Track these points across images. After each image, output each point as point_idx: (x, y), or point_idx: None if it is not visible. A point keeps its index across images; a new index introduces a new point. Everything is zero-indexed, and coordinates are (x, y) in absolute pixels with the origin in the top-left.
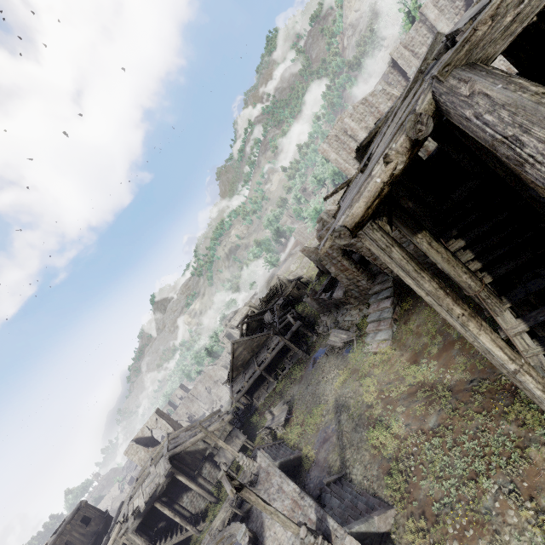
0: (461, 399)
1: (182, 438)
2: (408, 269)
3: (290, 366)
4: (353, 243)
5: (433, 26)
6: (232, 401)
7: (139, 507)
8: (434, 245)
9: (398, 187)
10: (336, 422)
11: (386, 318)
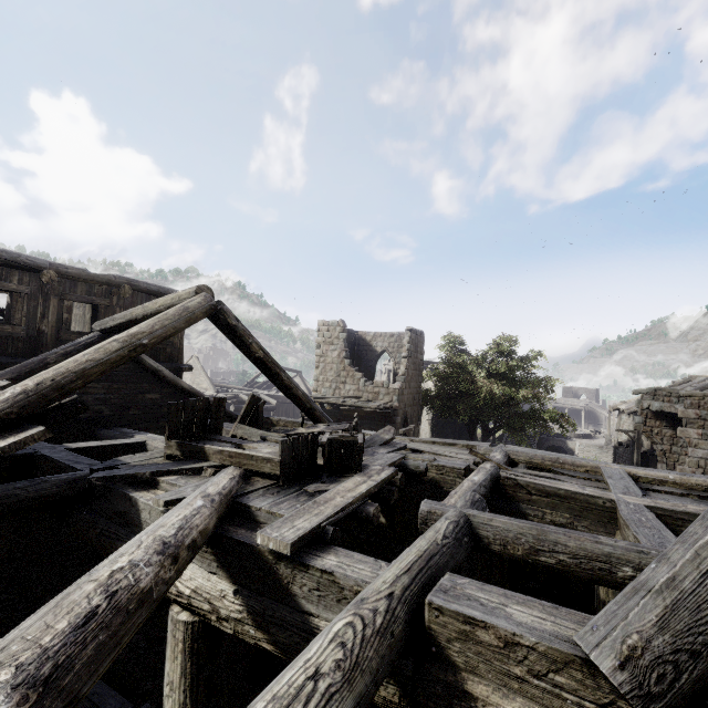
0: None
1: (598, 407)
2: None
3: None
4: None
5: None
6: None
7: (562, 402)
8: None
9: None
10: None
11: None
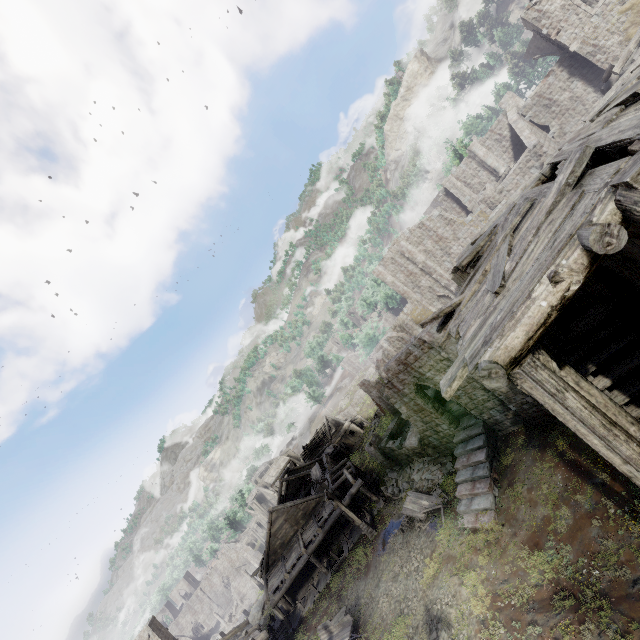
0: (629, 615)
1: None
2: (592, 423)
3: (350, 547)
4: (430, 377)
5: (483, 161)
6: (264, 604)
7: None
8: (584, 385)
9: None
10: None
11: (482, 478)
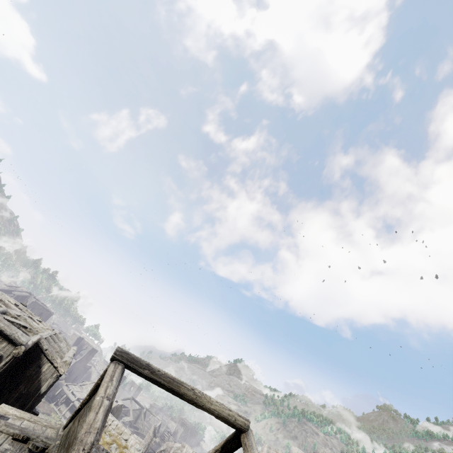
0: None
1: None
2: None
3: None
4: None
5: None
6: None
7: None
8: None
9: None
10: None
11: None
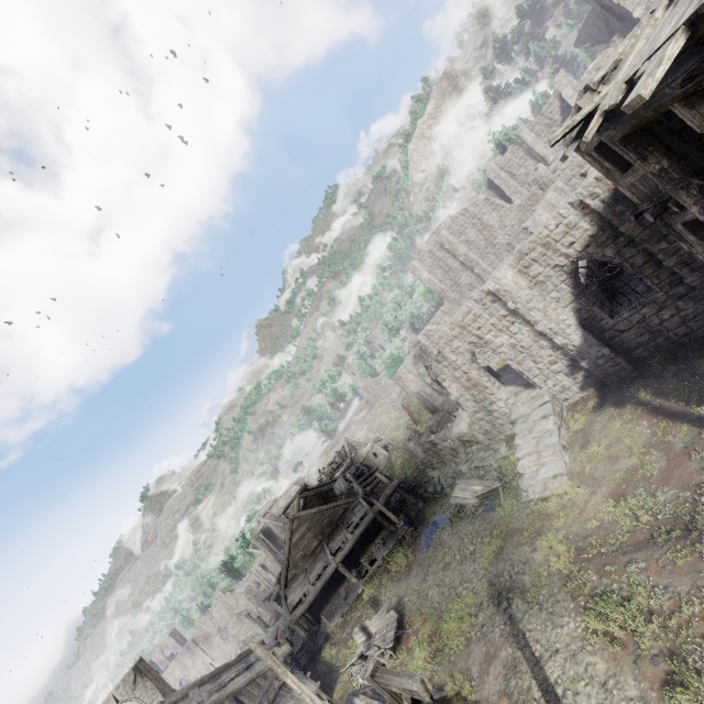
0: None
1: (194, 699)
2: None
3: (385, 554)
4: (489, 341)
5: (531, 149)
6: (276, 635)
7: None
8: None
9: (645, 139)
10: (505, 620)
11: (549, 446)
